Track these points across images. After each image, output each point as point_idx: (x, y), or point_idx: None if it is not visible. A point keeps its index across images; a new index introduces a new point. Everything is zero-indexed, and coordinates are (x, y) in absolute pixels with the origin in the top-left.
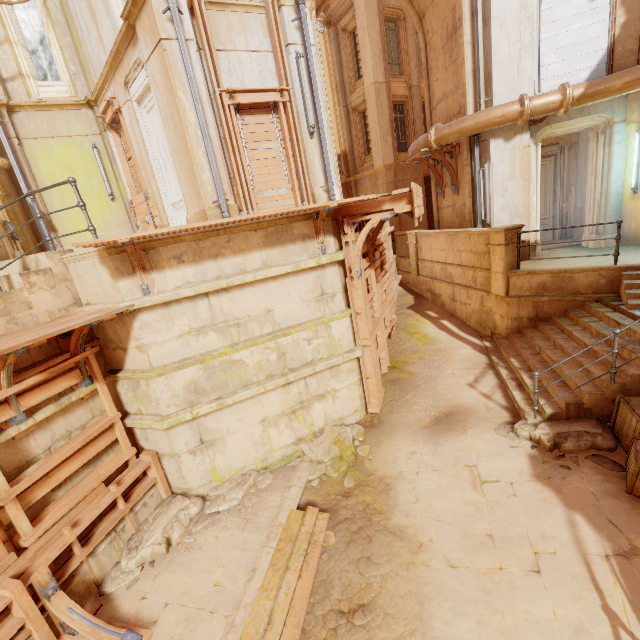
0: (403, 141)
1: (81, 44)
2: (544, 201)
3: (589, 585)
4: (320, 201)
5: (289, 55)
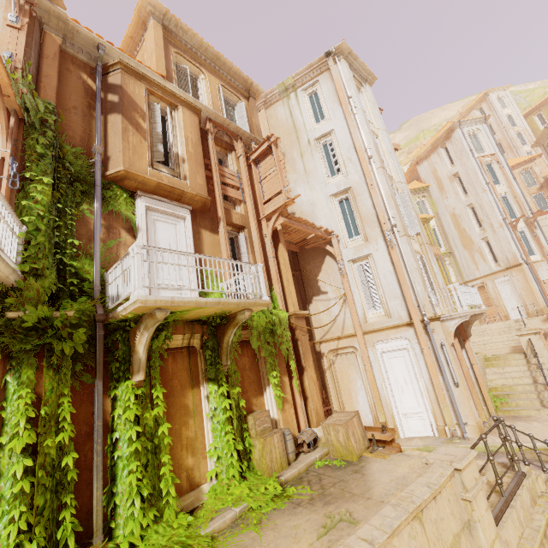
0: None
1: (460, 268)
2: None
3: None
4: None
5: None
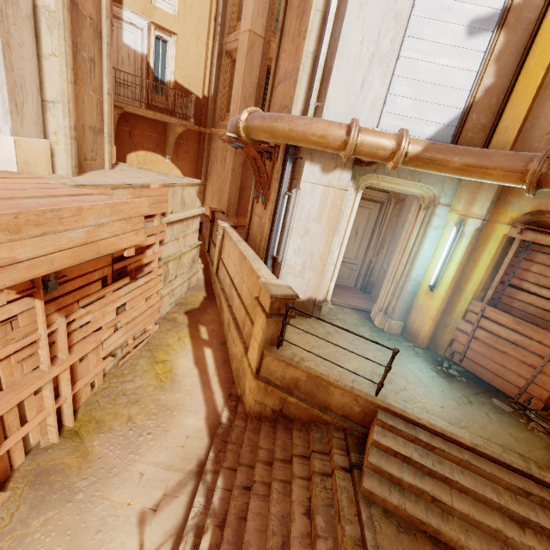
0: None
1: None
2: (359, 246)
3: None
4: None
5: None
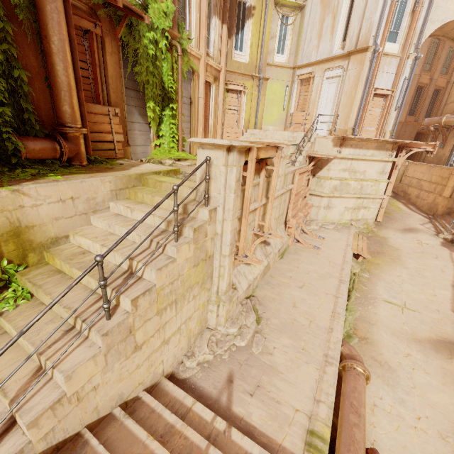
0: (413, 109)
1: (301, 42)
2: None
3: (451, 262)
4: (386, 136)
5: (402, 77)
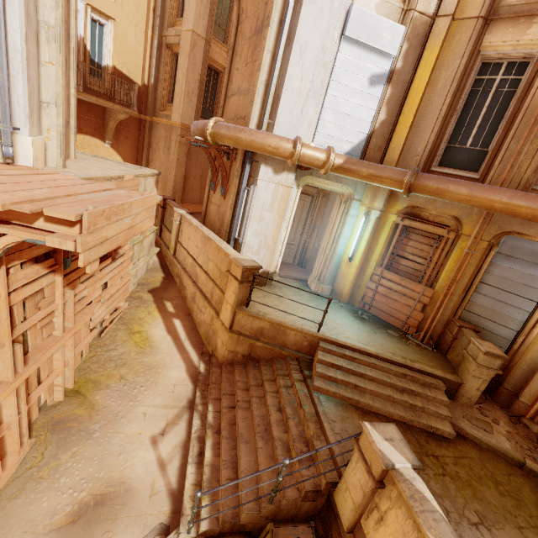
0: (210, 109)
1: None
2: (296, 230)
3: None
4: None
5: None
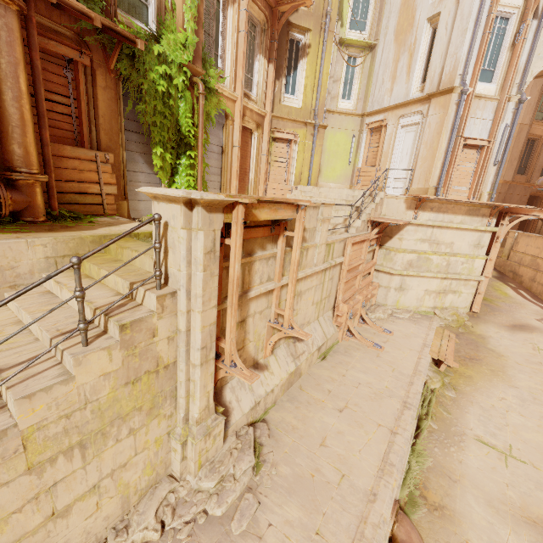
0: (523, 166)
1: (371, 86)
2: None
3: None
4: (483, 199)
5: (501, 124)
